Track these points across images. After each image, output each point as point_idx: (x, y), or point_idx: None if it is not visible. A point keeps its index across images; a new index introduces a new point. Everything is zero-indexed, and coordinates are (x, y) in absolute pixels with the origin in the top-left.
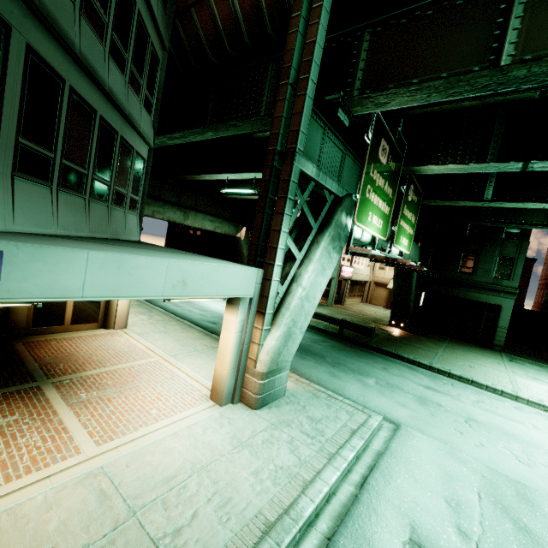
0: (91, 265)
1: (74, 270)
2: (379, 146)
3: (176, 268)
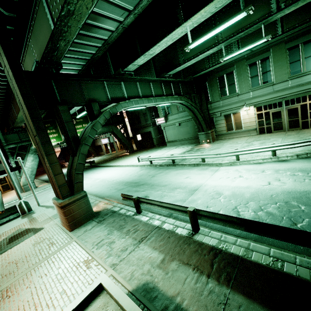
0: None
1: None
2: None
3: None
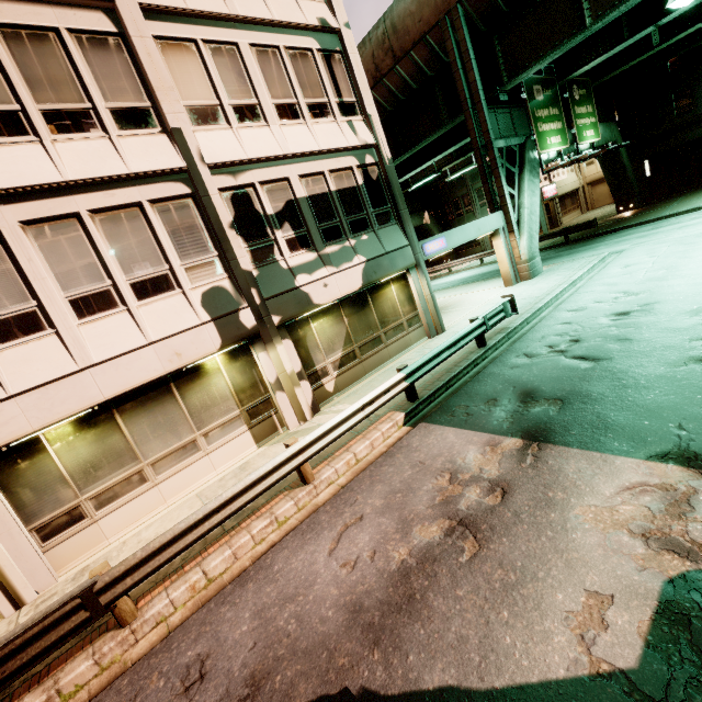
0: (457, 233)
1: (455, 236)
2: (533, 93)
3: (474, 224)
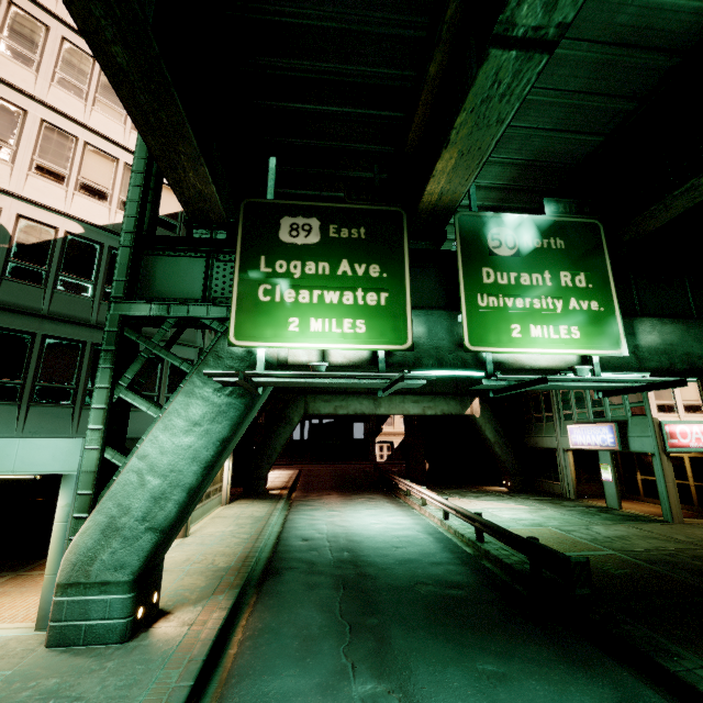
0: None
1: None
2: (278, 230)
3: None
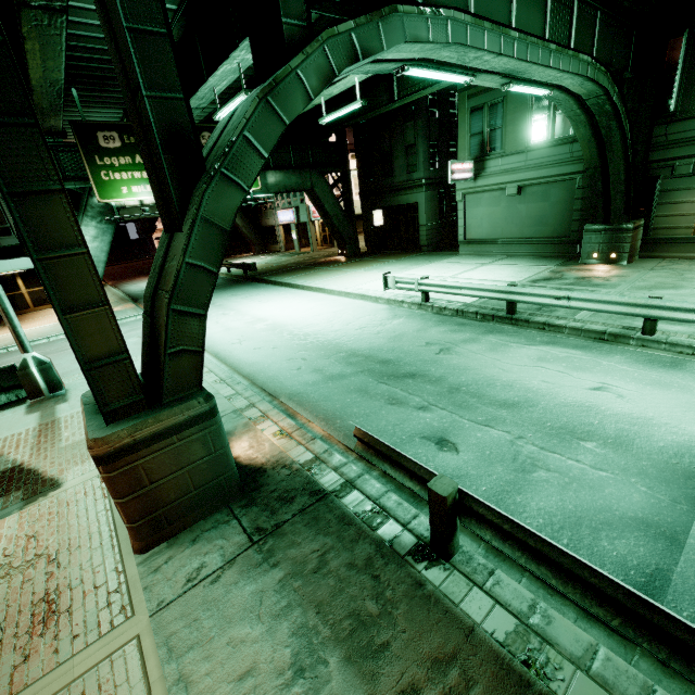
0: None
1: None
2: (98, 140)
3: None
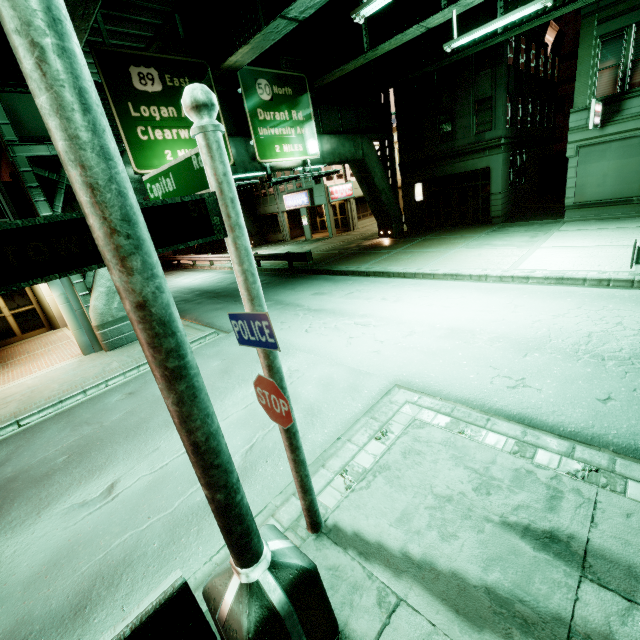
0: None
1: None
2: (131, 79)
3: None
